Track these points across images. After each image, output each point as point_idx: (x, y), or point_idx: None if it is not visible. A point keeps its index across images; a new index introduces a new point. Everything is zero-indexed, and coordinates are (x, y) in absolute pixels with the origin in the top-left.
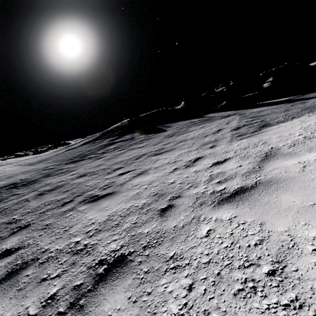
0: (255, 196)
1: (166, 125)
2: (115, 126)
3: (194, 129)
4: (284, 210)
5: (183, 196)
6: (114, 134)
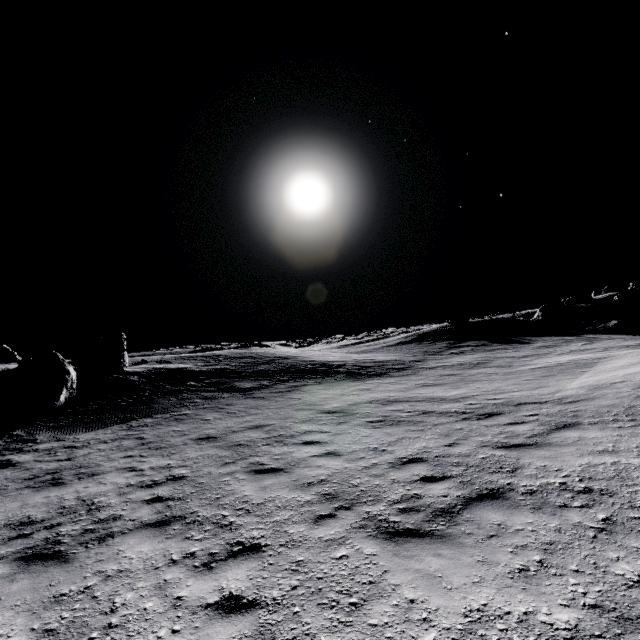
0: (627, 357)
1: (524, 338)
2: (434, 330)
3: (575, 344)
4: (635, 357)
5: (591, 361)
6: (442, 338)
